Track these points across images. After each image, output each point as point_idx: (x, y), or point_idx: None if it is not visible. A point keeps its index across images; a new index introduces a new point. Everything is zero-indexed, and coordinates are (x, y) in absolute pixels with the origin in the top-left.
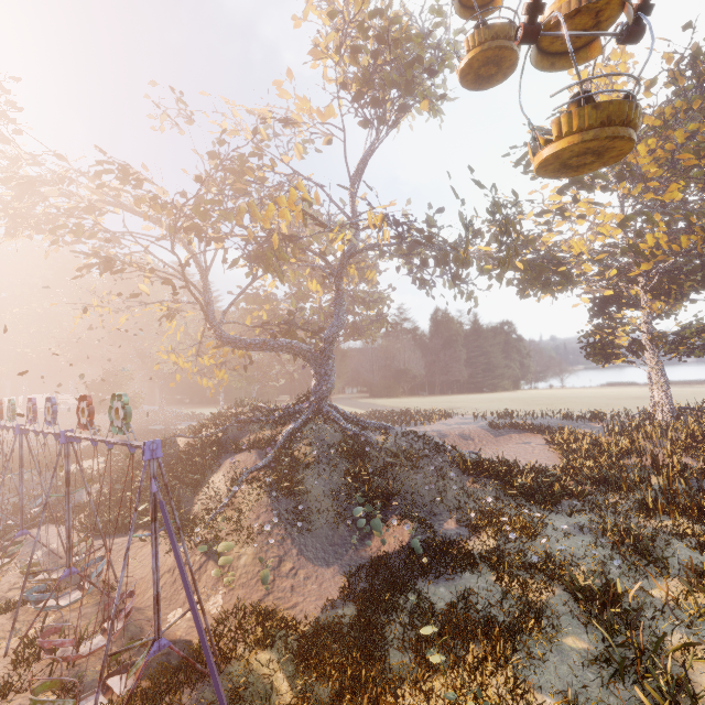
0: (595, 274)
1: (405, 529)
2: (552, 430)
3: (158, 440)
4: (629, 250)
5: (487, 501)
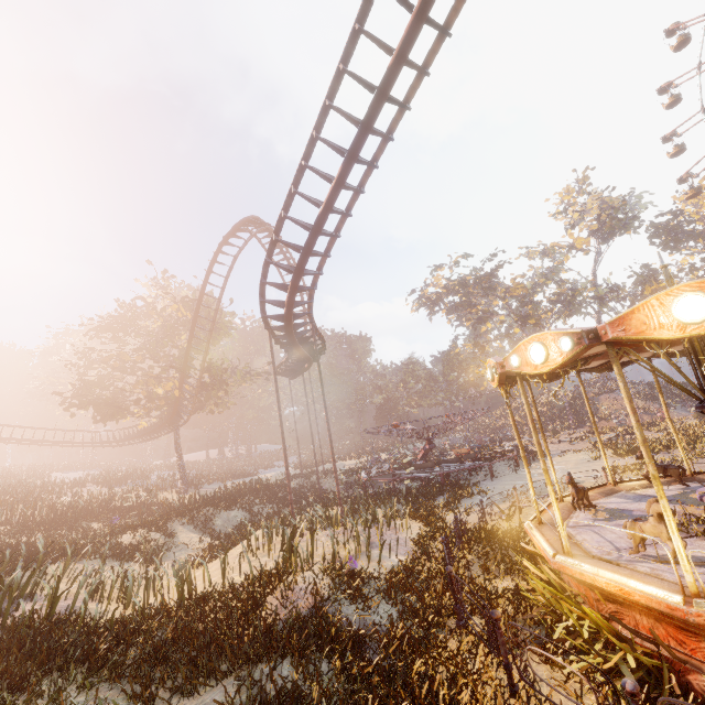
0: None
1: None
2: None
3: None
4: None
5: None
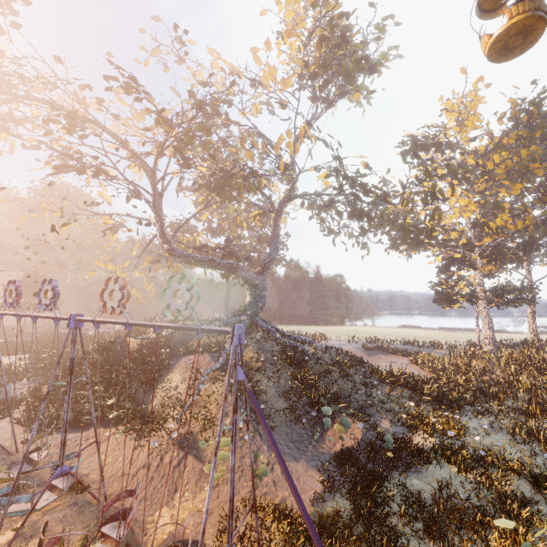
0: (441, 243)
1: (359, 427)
2: (410, 353)
3: (243, 325)
4: (474, 227)
5: (407, 405)
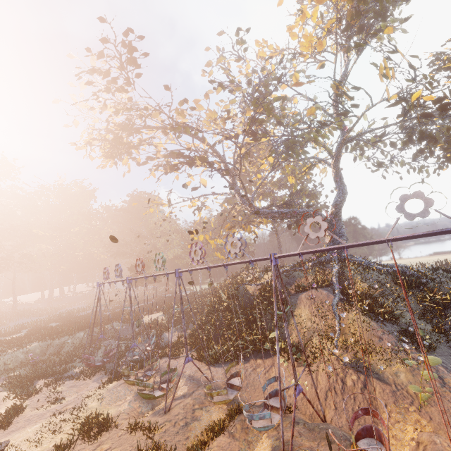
0: None
1: None
2: None
3: None
4: None
5: None
